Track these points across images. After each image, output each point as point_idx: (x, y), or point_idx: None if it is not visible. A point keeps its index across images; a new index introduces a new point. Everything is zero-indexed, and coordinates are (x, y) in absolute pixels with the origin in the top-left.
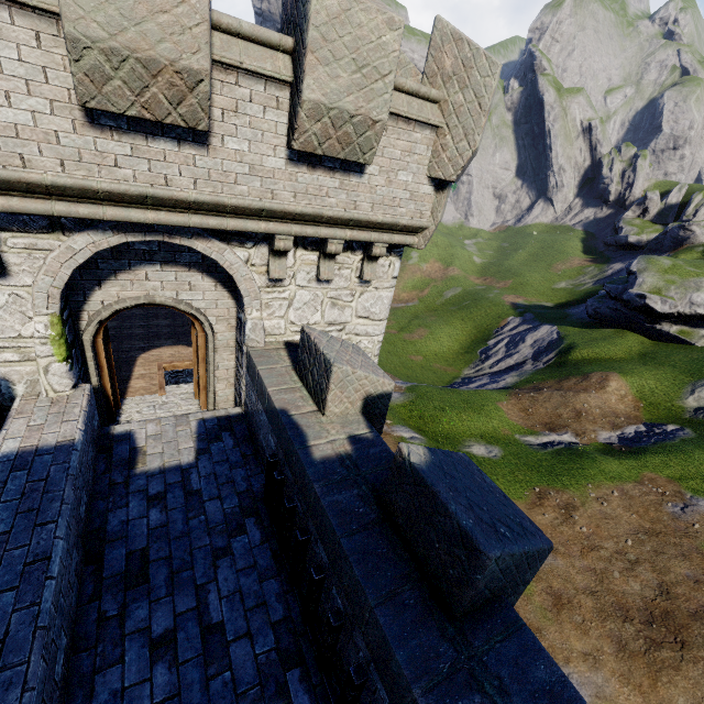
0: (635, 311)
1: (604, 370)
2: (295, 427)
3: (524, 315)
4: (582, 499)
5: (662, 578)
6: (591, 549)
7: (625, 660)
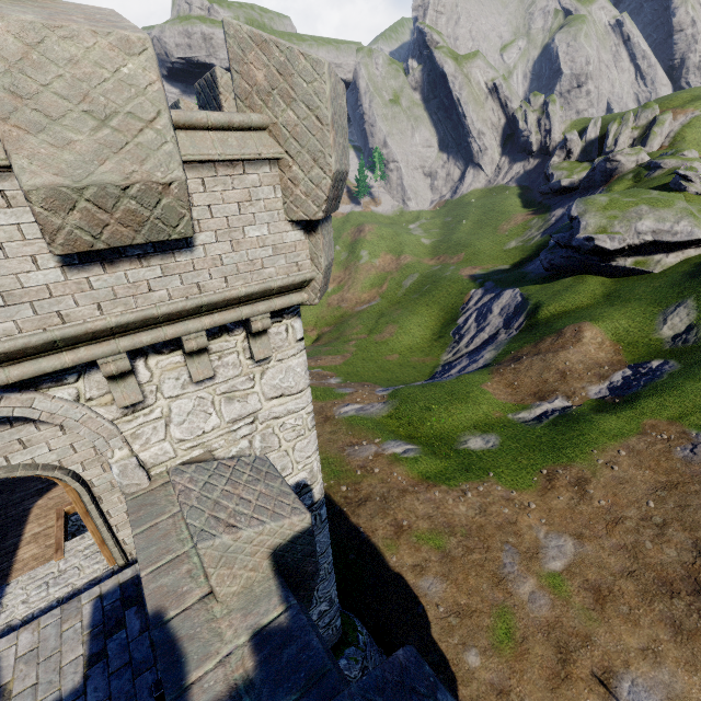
0: (587, 254)
1: (575, 321)
2: (170, 647)
3: (484, 285)
4: (591, 469)
5: (695, 535)
6: (615, 523)
7: (685, 643)
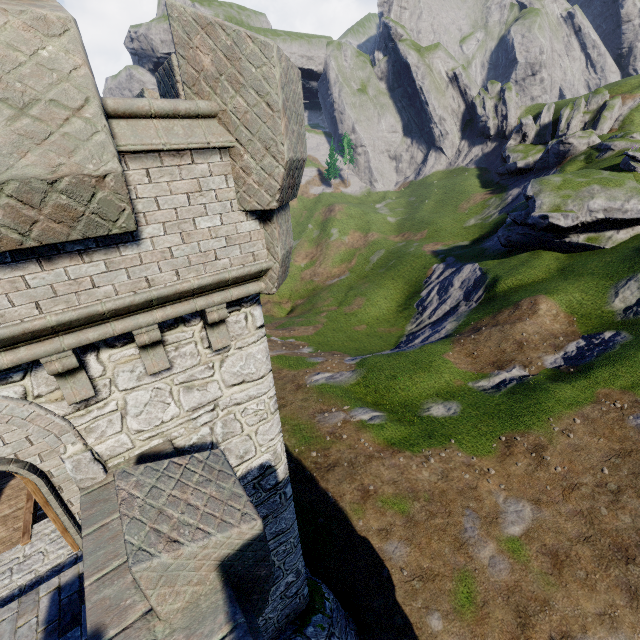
0: (542, 231)
1: (531, 295)
2: None
3: (445, 260)
4: (548, 437)
5: None
6: (571, 489)
7: None
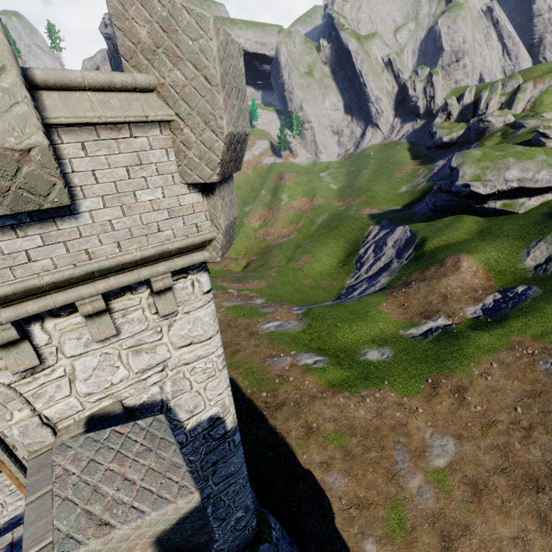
0: (464, 198)
1: (454, 253)
2: None
3: (380, 222)
4: (469, 379)
5: None
6: (489, 426)
7: (549, 533)
